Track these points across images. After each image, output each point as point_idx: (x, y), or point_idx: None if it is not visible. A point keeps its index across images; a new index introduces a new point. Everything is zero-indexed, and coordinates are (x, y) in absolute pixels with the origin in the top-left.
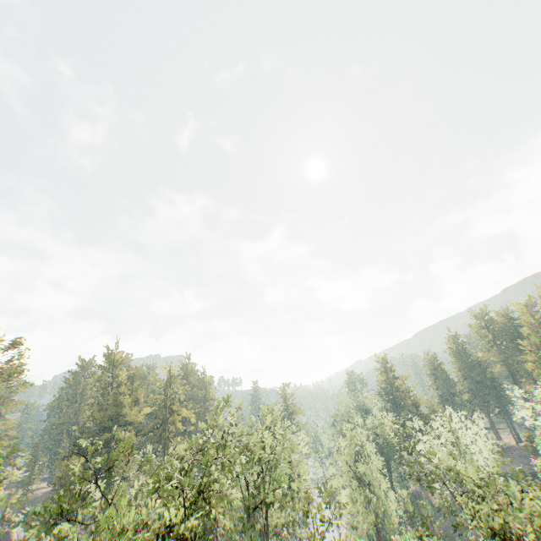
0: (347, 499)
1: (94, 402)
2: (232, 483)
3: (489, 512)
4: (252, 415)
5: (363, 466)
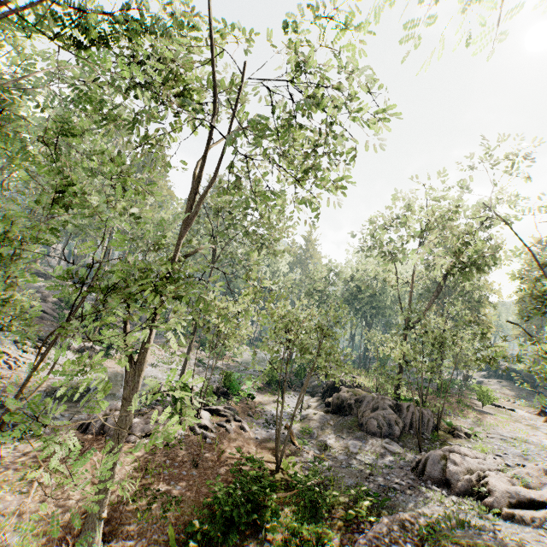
0: None
1: None
2: None
3: None
4: None
5: None
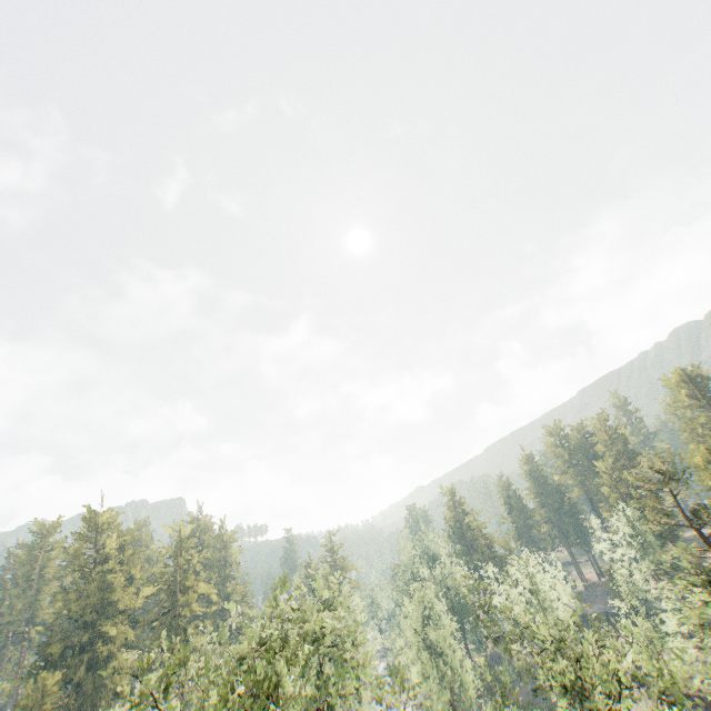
0: (418, 676)
1: (68, 588)
2: (306, 682)
3: (564, 671)
4: (302, 587)
5: (435, 632)
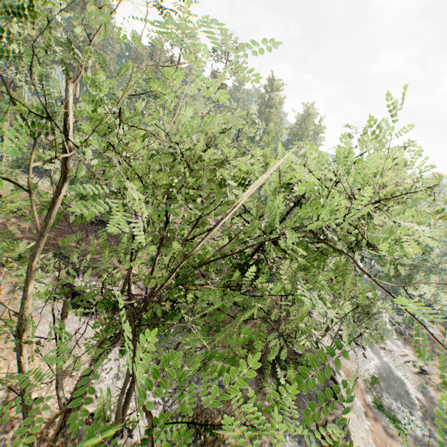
0: None
1: None
2: None
3: None
4: None
5: None
